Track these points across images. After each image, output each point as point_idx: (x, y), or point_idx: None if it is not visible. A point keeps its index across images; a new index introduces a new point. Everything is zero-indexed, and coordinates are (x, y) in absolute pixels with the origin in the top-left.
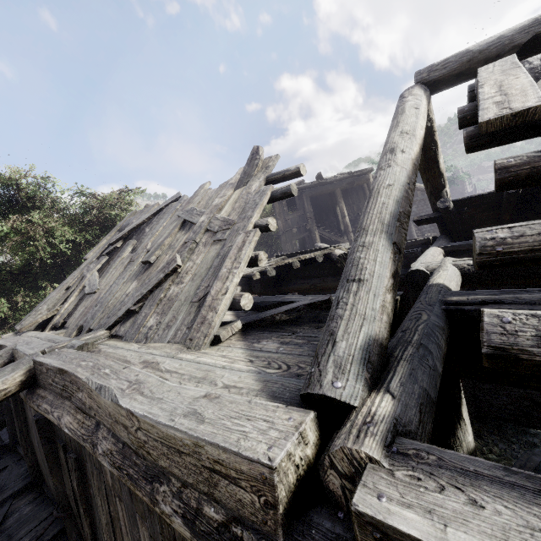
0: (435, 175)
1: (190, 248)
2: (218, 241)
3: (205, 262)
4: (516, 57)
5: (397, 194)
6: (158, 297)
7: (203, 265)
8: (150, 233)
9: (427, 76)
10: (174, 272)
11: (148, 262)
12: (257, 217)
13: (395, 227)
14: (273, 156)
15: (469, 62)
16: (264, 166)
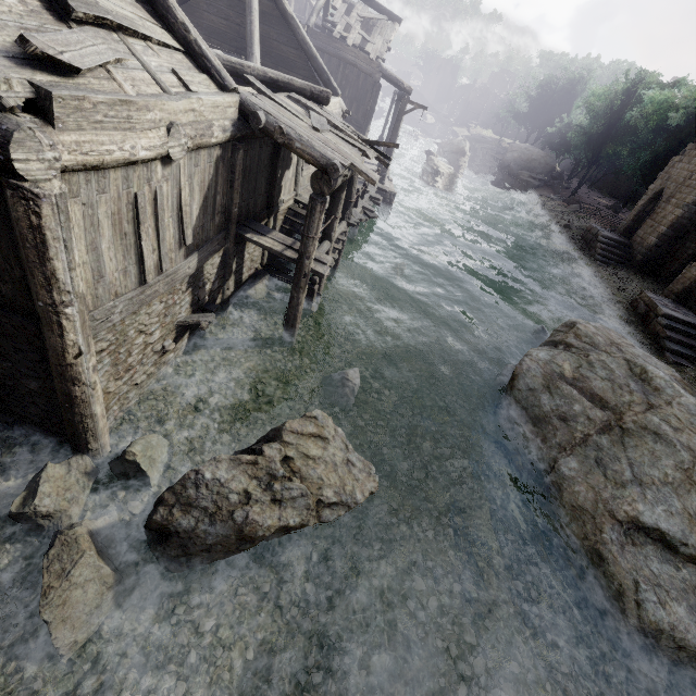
0: (327, 10)
1: None
2: None
3: None
4: None
5: (320, 8)
6: None
7: None
8: None
9: None
10: None
11: None
12: None
13: (318, 13)
14: None
15: None
16: None
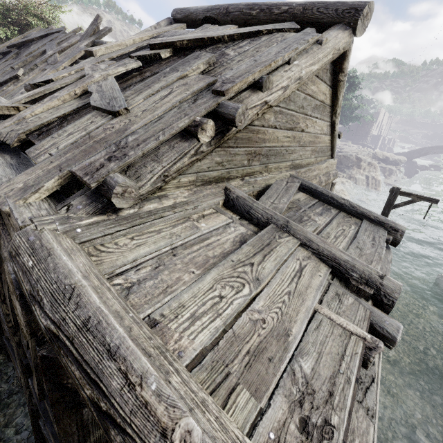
0: None
1: (31, 68)
2: (45, 70)
3: (32, 79)
4: (179, 26)
5: None
6: (3, 88)
7: (30, 80)
8: (30, 50)
9: (175, 15)
10: (16, 78)
11: (13, 68)
12: (68, 64)
13: None
14: (108, 28)
15: (187, 17)
16: (99, 32)
